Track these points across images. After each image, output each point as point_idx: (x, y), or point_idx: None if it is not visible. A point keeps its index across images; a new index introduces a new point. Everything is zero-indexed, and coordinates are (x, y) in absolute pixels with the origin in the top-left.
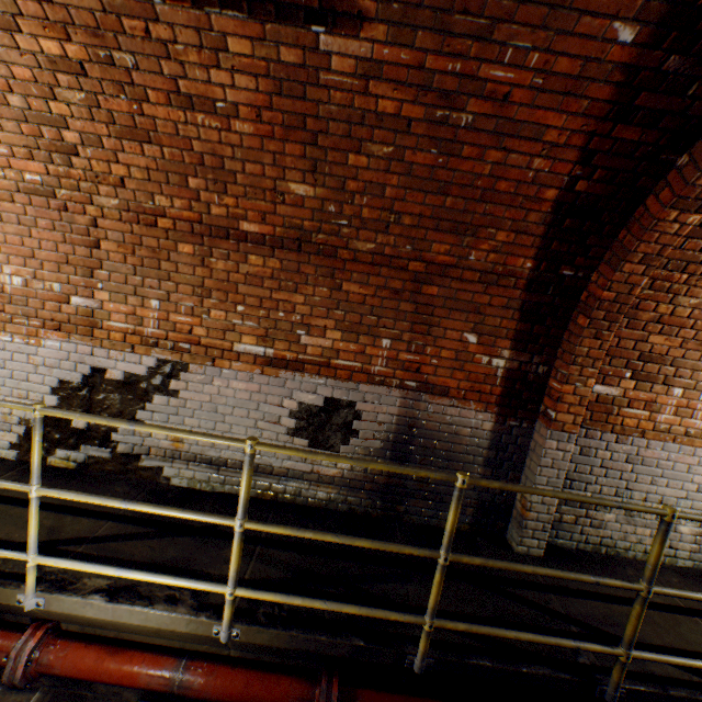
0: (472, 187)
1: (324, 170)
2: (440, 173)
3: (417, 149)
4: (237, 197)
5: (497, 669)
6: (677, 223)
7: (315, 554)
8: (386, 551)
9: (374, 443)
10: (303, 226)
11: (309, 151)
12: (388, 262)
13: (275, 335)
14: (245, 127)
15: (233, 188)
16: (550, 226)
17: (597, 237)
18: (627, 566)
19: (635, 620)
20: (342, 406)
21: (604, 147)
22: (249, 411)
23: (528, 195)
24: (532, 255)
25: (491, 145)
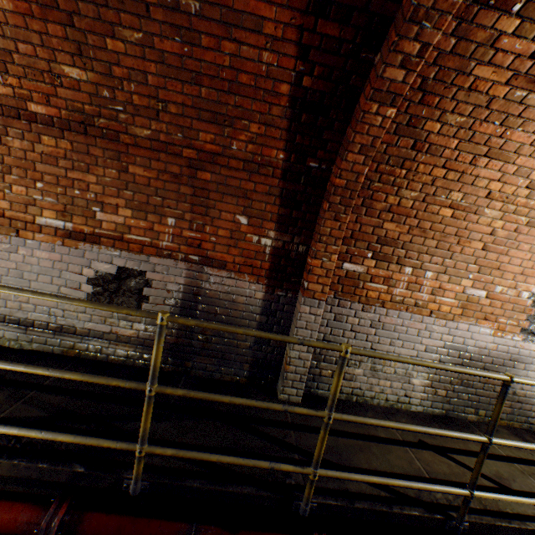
0: (219, 78)
1: (89, 54)
2: (189, 63)
3: (163, 37)
4: (19, 78)
5: (207, 490)
6: (380, 115)
7: (87, 398)
8: (160, 397)
9: (164, 308)
10: (85, 110)
11: (71, 33)
12: (166, 149)
13: (74, 210)
14: (5, 3)
15: (13, 68)
16: (291, 120)
17: (331, 132)
18: (370, 410)
19: (320, 443)
20: (134, 275)
21: (315, 43)
22: (53, 278)
23: (267, 89)
24: (283, 147)
25: (224, 35)
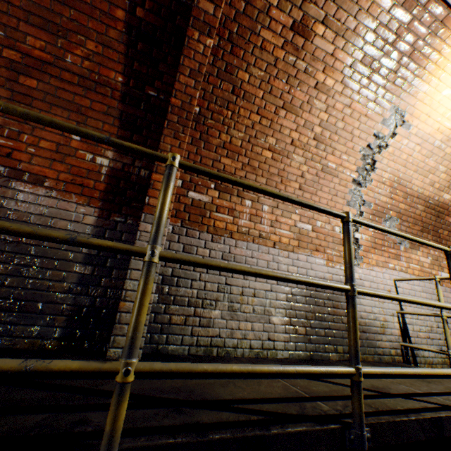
0: None
1: None
2: None
3: None
4: None
5: None
6: (201, 44)
7: None
8: None
9: None
10: None
11: None
12: None
13: None
14: None
15: None
16: (129, 46)
17: (166, 66)
18: (234, 360)
19: (138, 301)
20: None
21: None
22: None
23: (104, 11)
24: (122, 70)
25: None
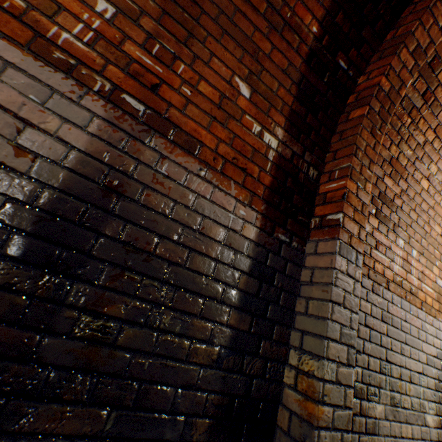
0: None
1: None
2: None
3: None
4: None
5: None
6: None
7: None
8: None
9: None
10: None
11: None
12: None
13: None
14: None
15: None
16: None
17: (371, 32)
18: None
19: None
20: None
21: None
22: None
23: None
24: (320, 17)
25: None
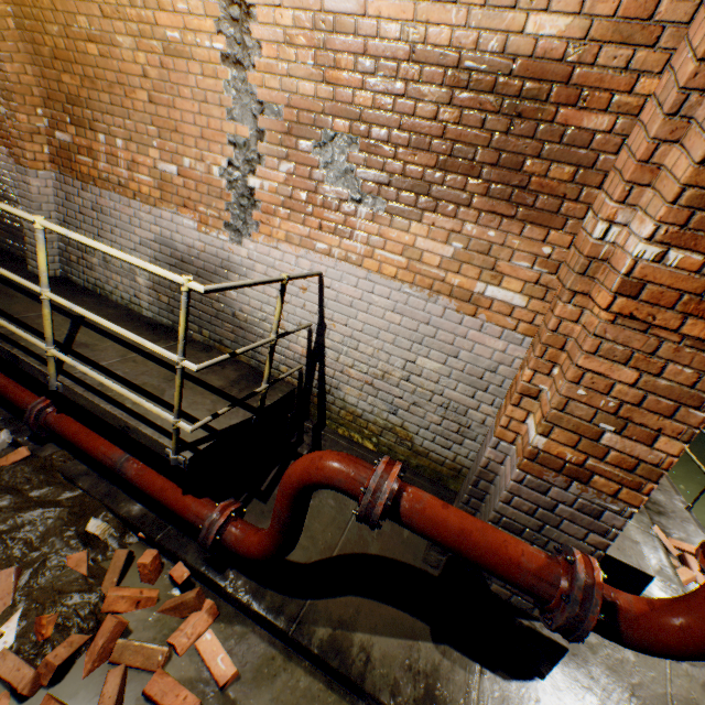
0: None
1: None
2: None
3: None
4: None
5: None
6: None
7: None
8: None
9: None
10: None
11: None
12: None
13: None
14: None
15: None
16: None
17: None
18: (96, 300)
19: None
20: None
21: None
22: None
23: None
24: None
25: None
